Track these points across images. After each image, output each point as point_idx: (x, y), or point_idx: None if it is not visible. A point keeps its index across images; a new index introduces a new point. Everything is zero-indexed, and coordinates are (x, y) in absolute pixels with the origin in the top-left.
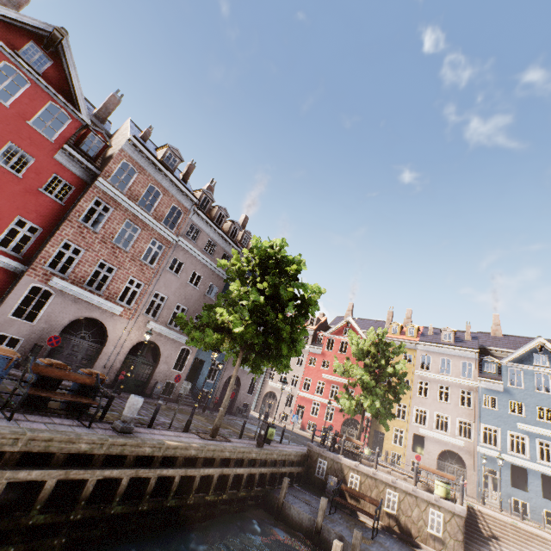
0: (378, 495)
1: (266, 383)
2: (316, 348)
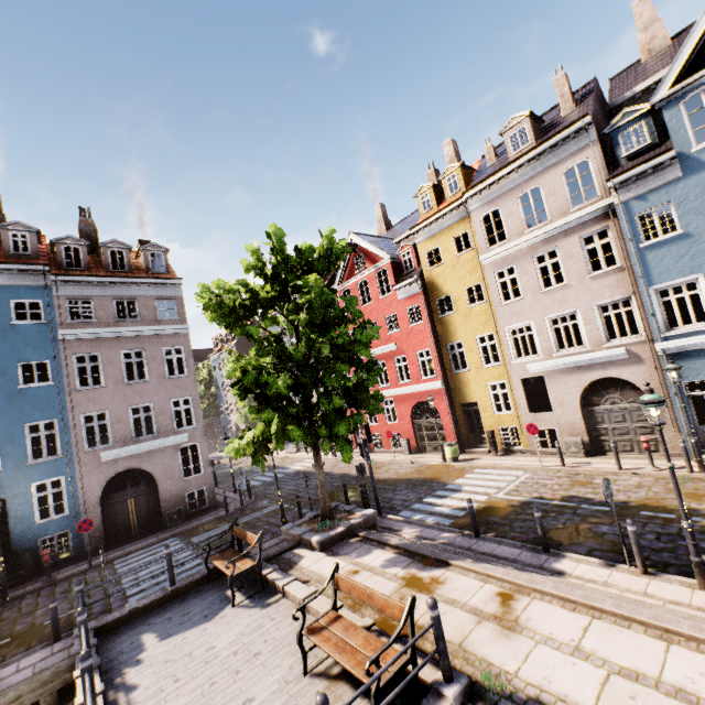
0: None
1: None
2: None
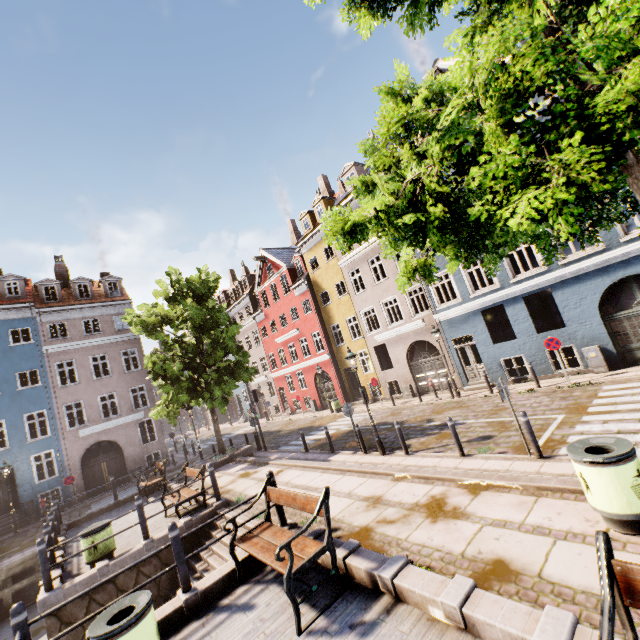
0: None
1: (250, 384)
2: (258, 314)
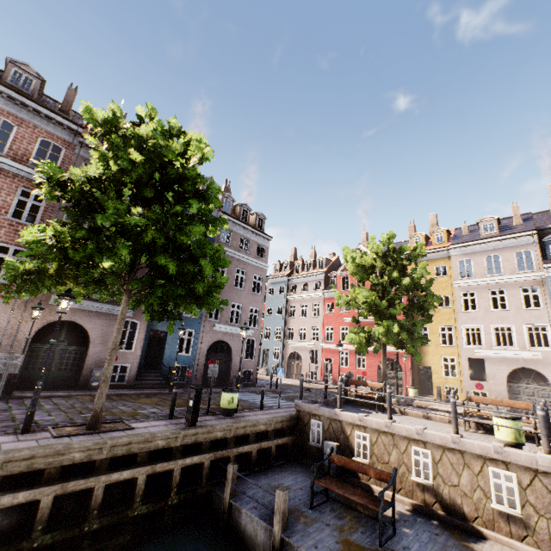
0: (400, 458)
1: (287, 345)
2: (330, 291)
